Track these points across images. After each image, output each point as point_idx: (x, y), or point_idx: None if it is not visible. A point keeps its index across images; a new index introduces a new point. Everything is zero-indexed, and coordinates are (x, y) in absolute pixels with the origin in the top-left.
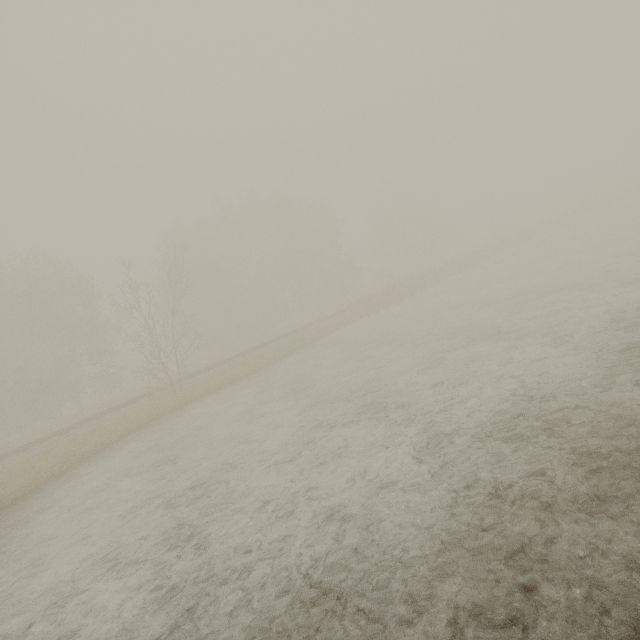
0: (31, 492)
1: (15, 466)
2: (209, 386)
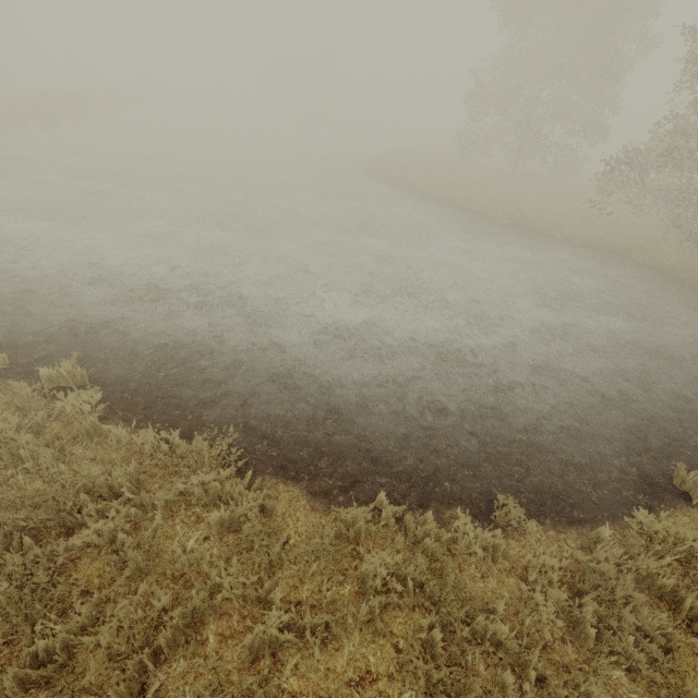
0: None
1: None
2: None
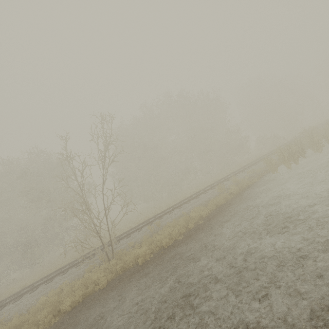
0: None
1: None
2: (138, 256)
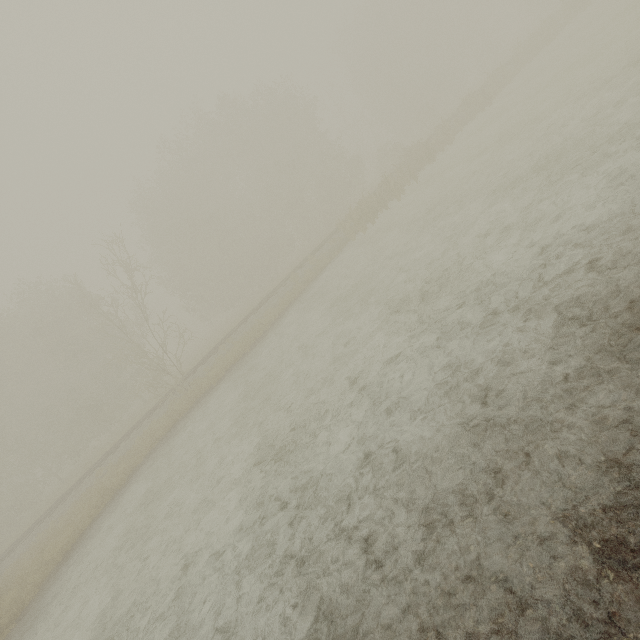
0: (75, 545)
1: (78, 501)
2: (212, 378)
